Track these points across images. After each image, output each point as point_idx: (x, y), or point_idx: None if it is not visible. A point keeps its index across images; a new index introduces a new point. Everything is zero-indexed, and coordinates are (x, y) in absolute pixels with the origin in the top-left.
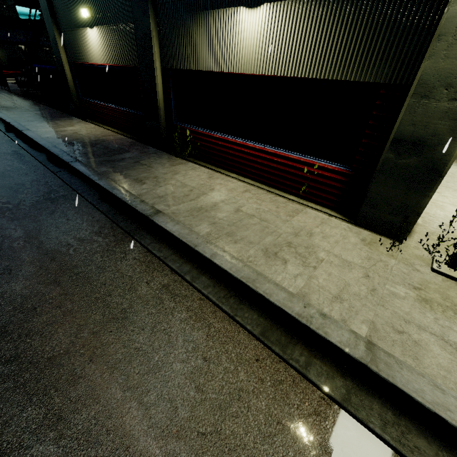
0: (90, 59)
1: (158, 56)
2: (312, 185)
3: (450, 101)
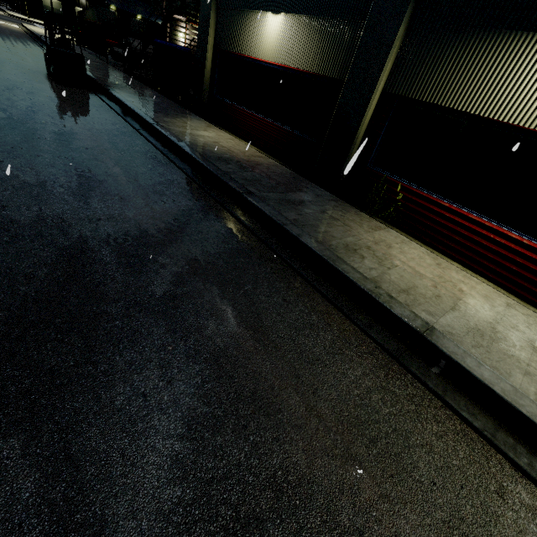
0: (253, 52)
1: (386, 74)
2: None
3: None
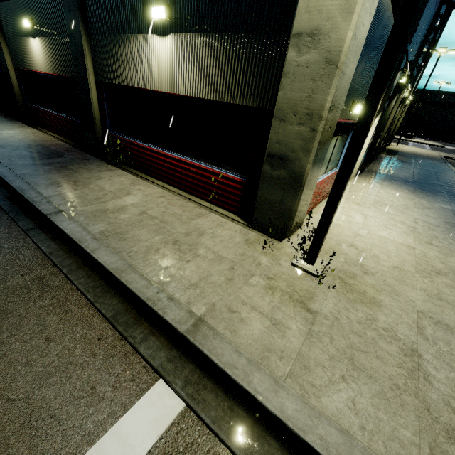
0: (34, 67)
1: (91, 70)
2: (220, 192)
3: (298, 125)
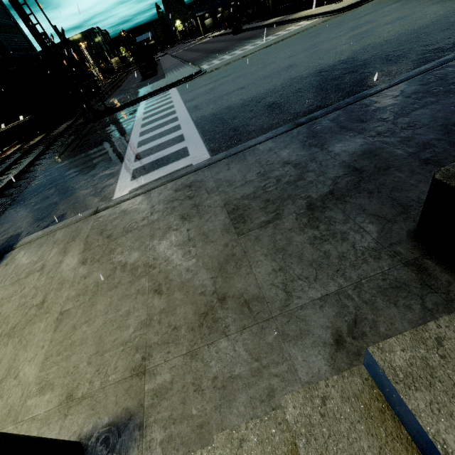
0: None
1: None
2: None
3: None
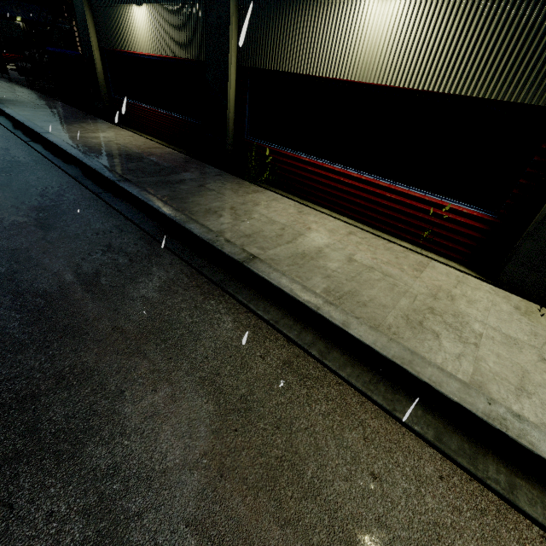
0: (132, 46)
1: (234, 50)
2: (436, 231)
3: None
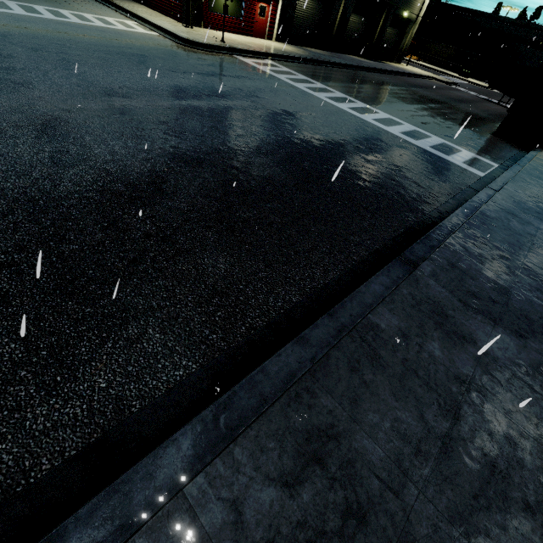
0: None
1: None
2: (176, 13)
3: None
